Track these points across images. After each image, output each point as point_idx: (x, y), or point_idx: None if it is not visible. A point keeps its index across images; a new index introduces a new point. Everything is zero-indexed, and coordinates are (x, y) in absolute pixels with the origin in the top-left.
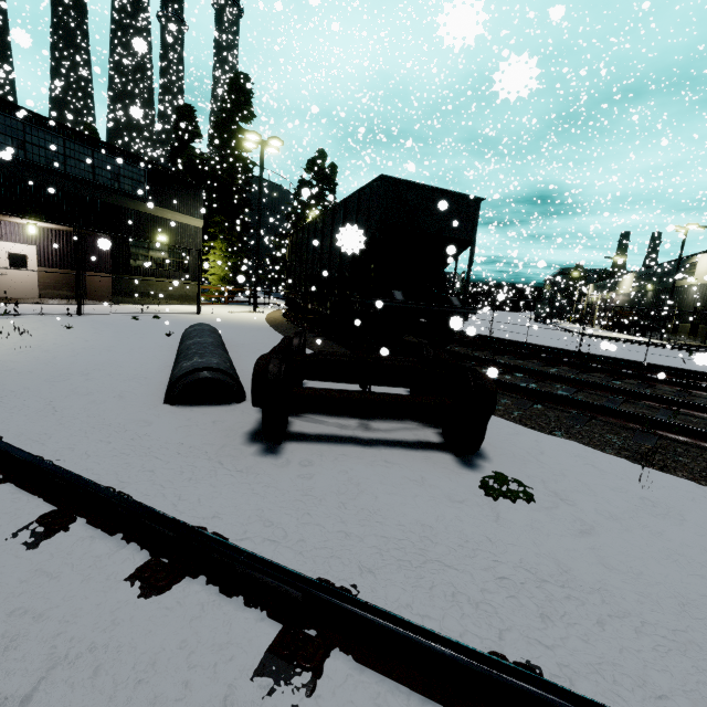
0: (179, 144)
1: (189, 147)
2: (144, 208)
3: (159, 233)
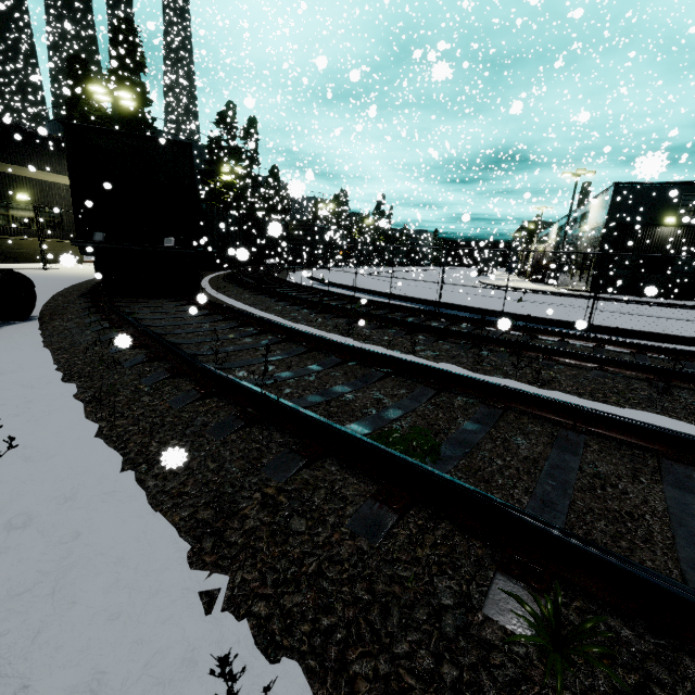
0: (74, 99)
1: (81, 102)
2: None
3: (18, 192)
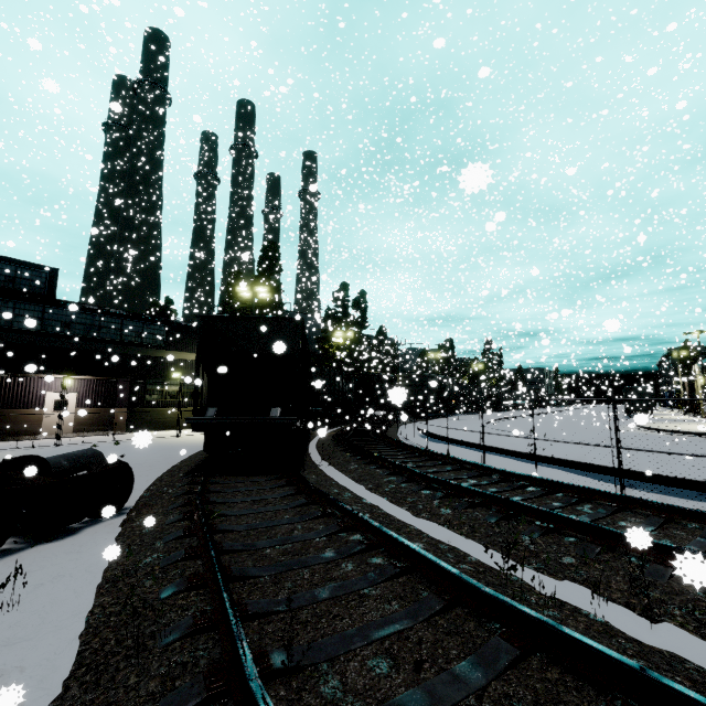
0: (229, 299)
1: (233, 300)
2: (161, 353)
3: (174, 371)
